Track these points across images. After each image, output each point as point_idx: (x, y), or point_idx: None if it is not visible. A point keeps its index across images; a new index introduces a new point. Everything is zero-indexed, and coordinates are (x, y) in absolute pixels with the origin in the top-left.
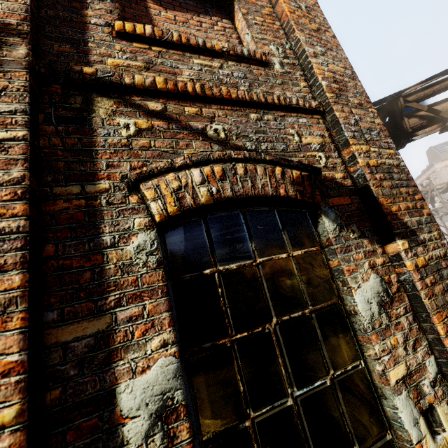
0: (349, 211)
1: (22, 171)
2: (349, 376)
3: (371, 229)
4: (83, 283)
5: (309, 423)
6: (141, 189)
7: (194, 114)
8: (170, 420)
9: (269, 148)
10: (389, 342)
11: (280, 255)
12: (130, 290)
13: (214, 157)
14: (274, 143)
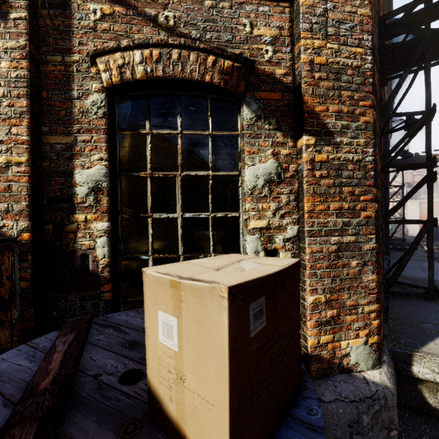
0: (275, 106)
1: (25, 41)
2: (224, 218)
3: (291, 125)
4: (61, 116)
5: (185, 230)
6: (97, 62)
7: (151, 1)
8: (99, 193)
9: (214, 37)
10: (261, 206)
11: (199, 131)
12: (86, 126)
13: (153, 42)
14: (221, 33)
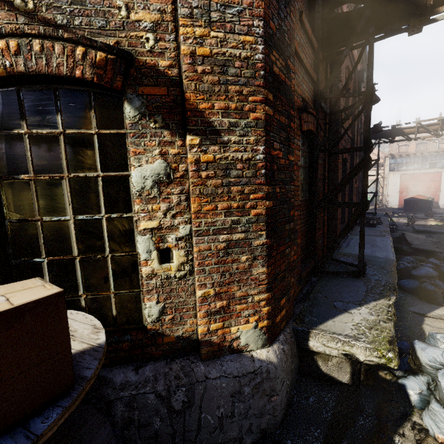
0: (160, 102)
1: None
2: (117, 219)
3: (179, 123)
4: None
5: (77, 232)
6: None
7: None
8: None
9: (84, 23)
10: (151, 207)
11: (82, 130)
12: None
13: (6, 31)
14: (92, 17)
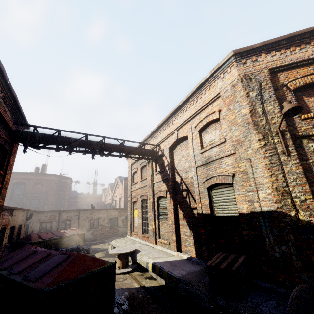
0: None
1: (298, 161)
2: None
3: None
4: (312, 181)
5: None
6: None
7: None
8: None
9: None
10: None
11: None
12: None
13: None
14: None
